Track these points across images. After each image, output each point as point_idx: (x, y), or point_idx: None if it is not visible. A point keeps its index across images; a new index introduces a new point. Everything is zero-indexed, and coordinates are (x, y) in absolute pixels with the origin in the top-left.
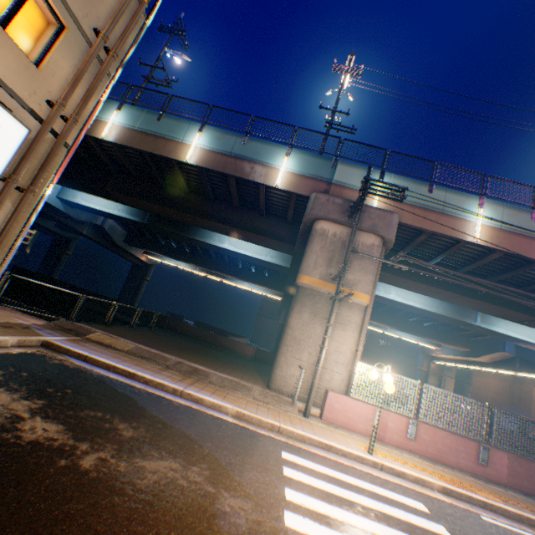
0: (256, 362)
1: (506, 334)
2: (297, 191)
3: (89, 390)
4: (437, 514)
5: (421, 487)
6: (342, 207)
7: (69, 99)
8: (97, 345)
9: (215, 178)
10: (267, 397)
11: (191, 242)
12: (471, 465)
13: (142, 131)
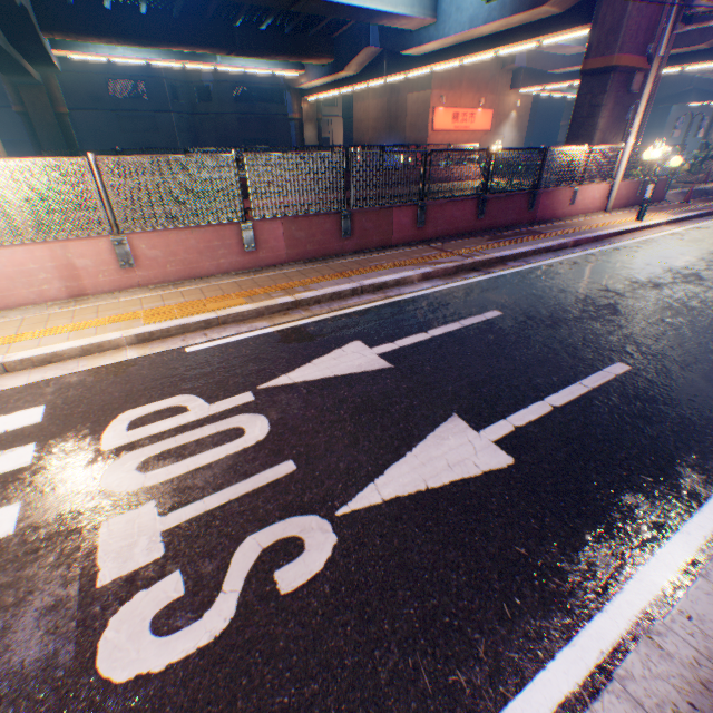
0: None
1: (353, 7)
2: None
3: None
4: (61, 415)
5: (96, 359)
6: None
7: None
8: None
9: None
10: None
11: None
12: (240, 260)
13: None
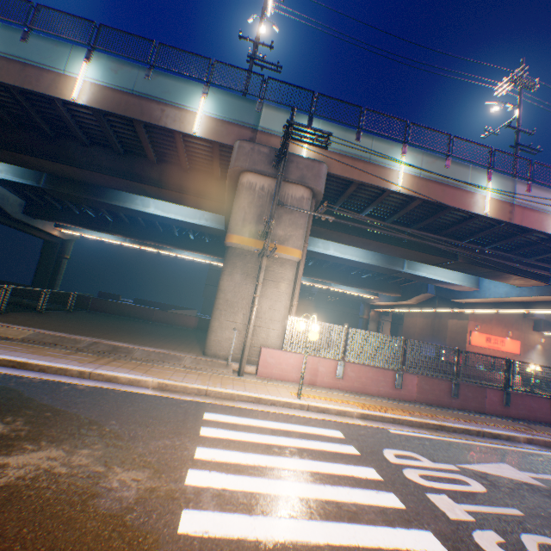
0: (199, 332)
1: (427, 277)
2: (219, 140)
3: None
4: (351, 437)
5: (343, 418)
6: (269, 157)
7: None
8: None
9: (119, 124)
10: (200, 364)
11: (109, 209)
12: (389, 390)
13: (1, 55)
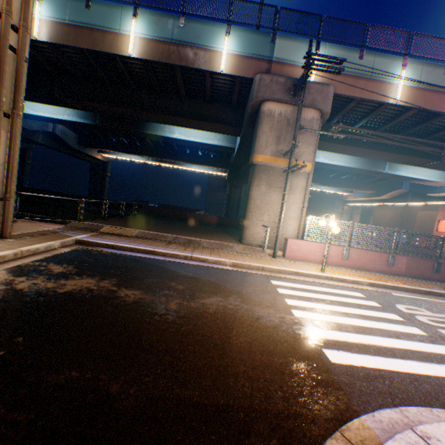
0: (220, 227)
1: (406, 176)
2: (241, 75)
3: (134, 267)
4: (369, 297)
5: (356, 285)
6: (285, 86)
7: (12, 2)
8: (112, 236)
9: (160, 70)
10: (245, 250)
11: (144, 137)
12: (383, 268)
13: (74, 25)
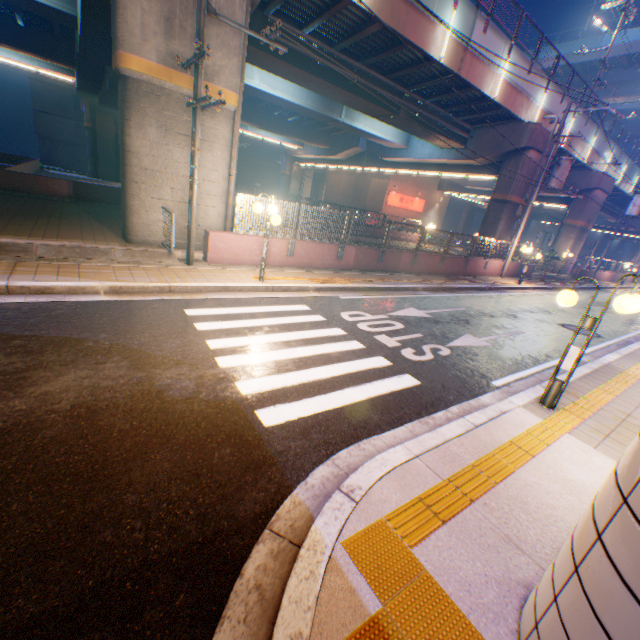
0: (83, 205)
1: (364, 132)
2: None
3: None
4: (316, 309)
5: (303, 294)
6: None
7: None
8: None
9: None
10: (137, 257)
11: None
12: (333, 263)
13: None
